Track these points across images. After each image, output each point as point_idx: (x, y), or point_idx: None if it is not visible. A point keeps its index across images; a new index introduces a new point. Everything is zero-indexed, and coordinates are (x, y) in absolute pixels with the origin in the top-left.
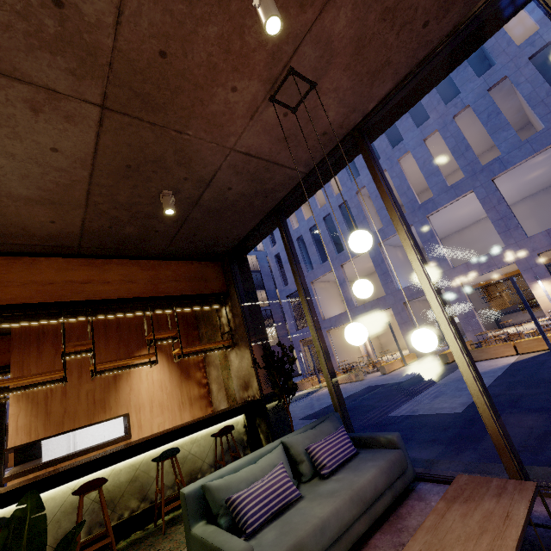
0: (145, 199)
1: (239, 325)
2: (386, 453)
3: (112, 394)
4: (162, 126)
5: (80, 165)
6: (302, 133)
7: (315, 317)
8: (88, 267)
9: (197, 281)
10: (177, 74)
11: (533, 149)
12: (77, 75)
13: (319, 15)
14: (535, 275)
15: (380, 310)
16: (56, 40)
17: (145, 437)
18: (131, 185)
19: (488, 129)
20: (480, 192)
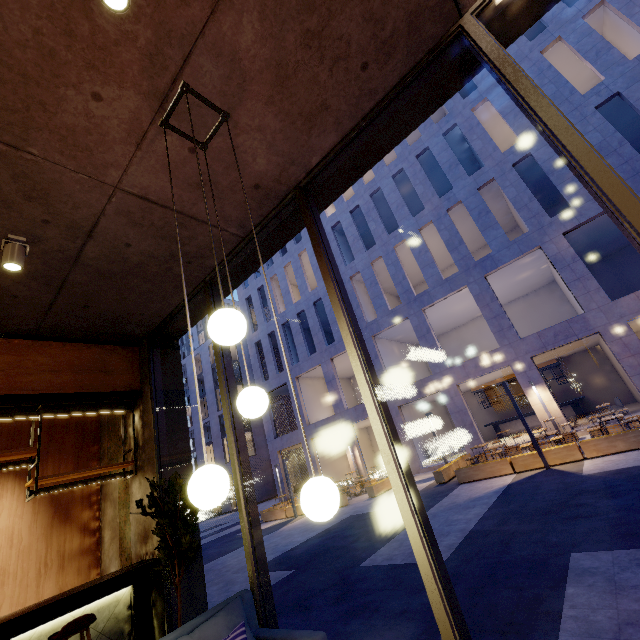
0: None
1: (148, 440)
2: None
3: None
4: None
5: None
6: (208, 174)
7: (240, 433)
8: None
9: (92, 372)
10: None
11: (520, 250)
12: None
13: (212, 16)
14: (530, 379)
15: None
16: None
17: None
18: None
19: (479, 226)
20: (474, 288)
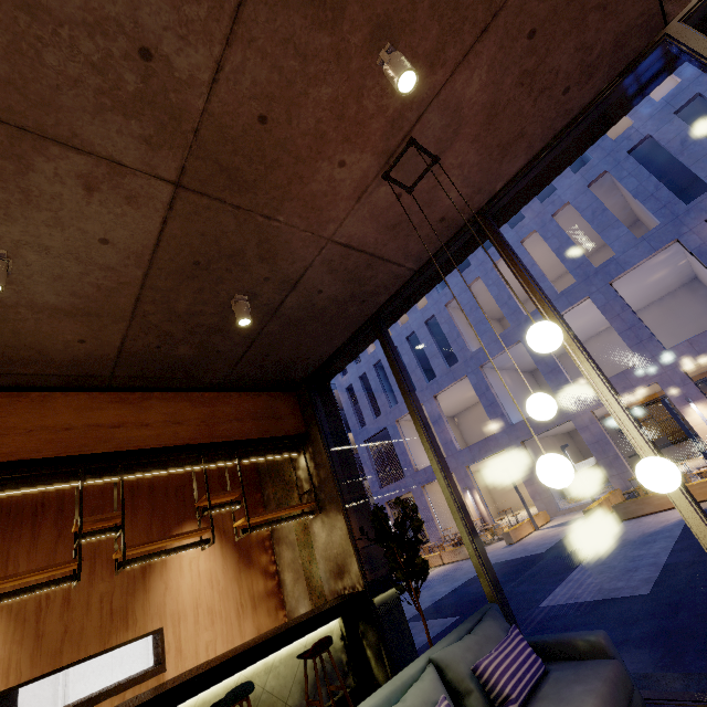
0: (211, 307)
1: (326, 480)
2: (595, 667)
3: (138, 598)
4: (247, 210)
5: (134, 262)
6: (424, 215)
7: (442, 459)
8: (120, 404)
9: (266, 419)
10: (276, 144)
11: (652, 247)
12: (152, 144)
13: (450, 78)
14: (685, 396)
15: (492, 453)
16: (134, 99)
17: (198, 667)
18: (195, 288)
19: (595, 227)
20: (598, 298)
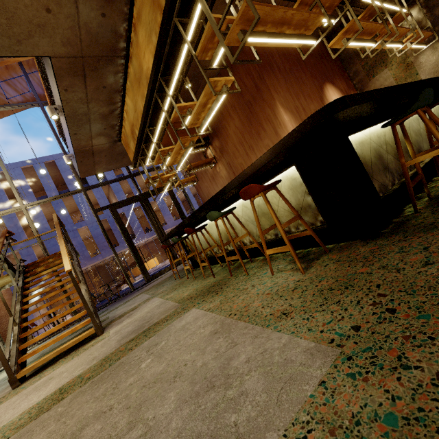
0: None
1: None
2: None
3: None
4: None
5: None
6: None
7: None
8: None
9: None
10: None
11: None
12: None
13: None
14: None
15: None
16: None
17: None
18: None
19: None
20: None
